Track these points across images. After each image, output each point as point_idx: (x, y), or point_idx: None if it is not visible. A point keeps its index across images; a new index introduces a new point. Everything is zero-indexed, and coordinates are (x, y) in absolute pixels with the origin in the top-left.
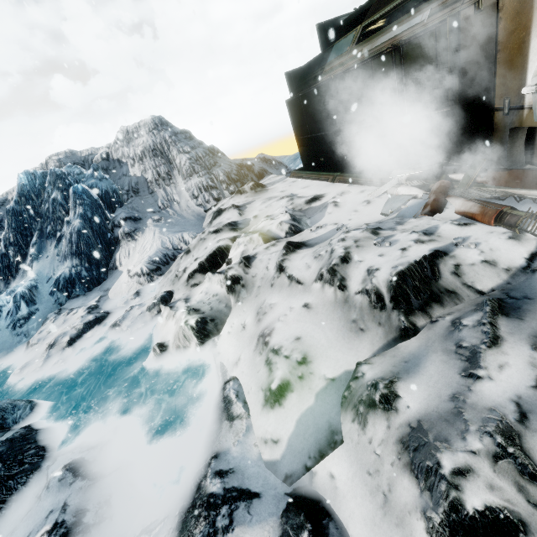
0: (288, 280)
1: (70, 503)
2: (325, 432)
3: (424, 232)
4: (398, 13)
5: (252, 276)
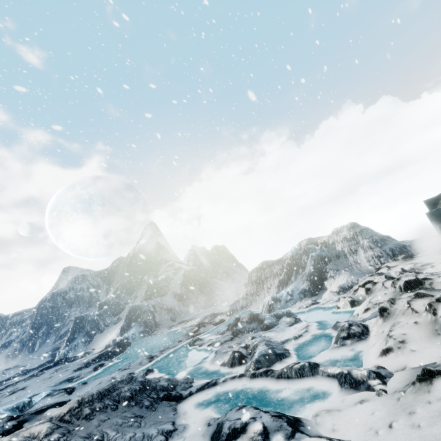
0: (384, 288)
1: (310, 324)
2: (374, 316)
3: (431, 273)
4: None
5: (375, 288)
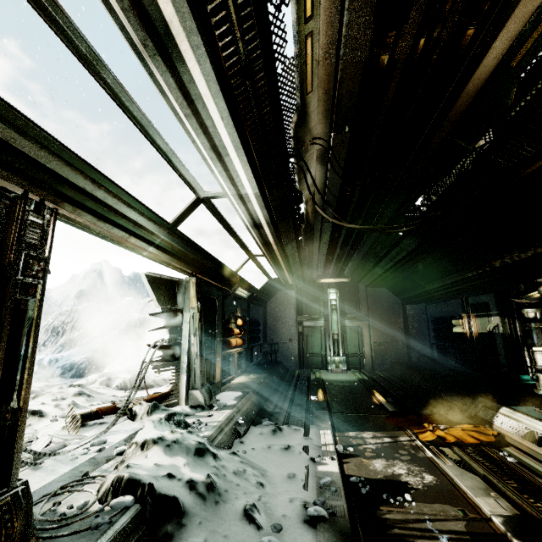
0: None
1: None
2: None
3: (72, 404)
4: (359, 277)
5: None
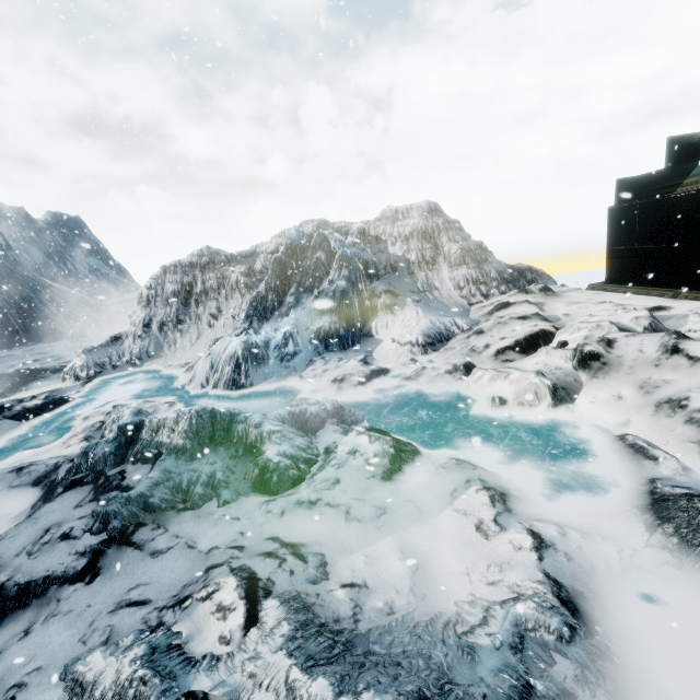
0: (687, 361)
1: (486, 480)
2: None
3: None
4: None
5: (616, 356)
